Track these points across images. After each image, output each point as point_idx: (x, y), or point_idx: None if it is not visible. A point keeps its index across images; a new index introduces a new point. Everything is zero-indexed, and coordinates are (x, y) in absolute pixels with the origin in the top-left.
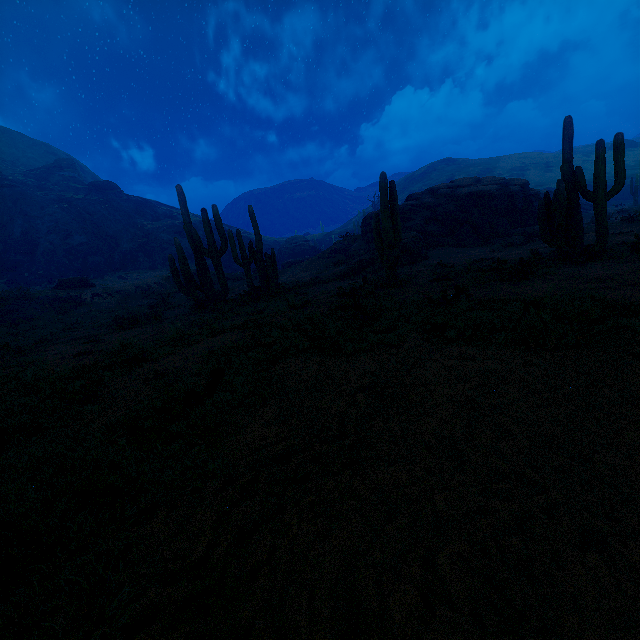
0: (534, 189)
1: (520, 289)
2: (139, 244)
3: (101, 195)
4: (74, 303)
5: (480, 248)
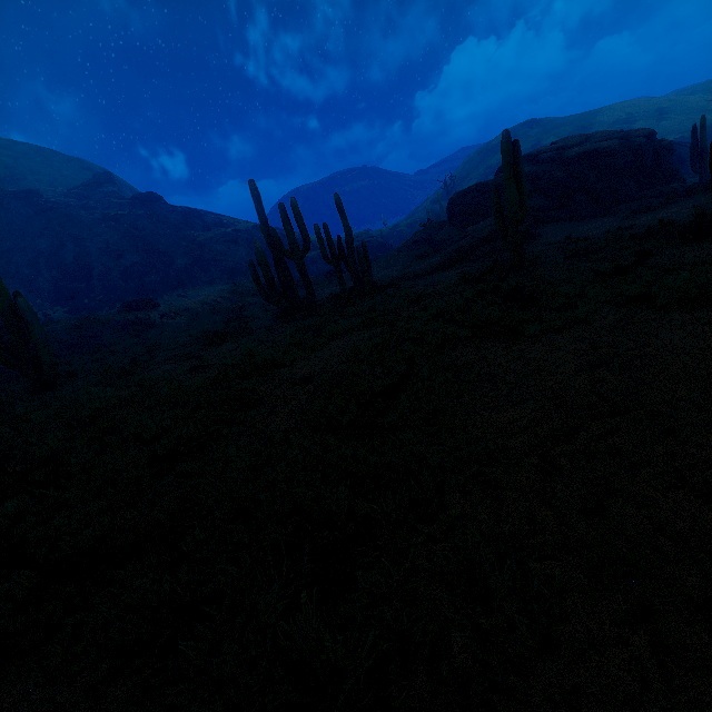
0: (664, 139)
1: (710, 250)
2: (193, 258)
3: (146, 209)
4: (145, 325)
5: (603, 218)
